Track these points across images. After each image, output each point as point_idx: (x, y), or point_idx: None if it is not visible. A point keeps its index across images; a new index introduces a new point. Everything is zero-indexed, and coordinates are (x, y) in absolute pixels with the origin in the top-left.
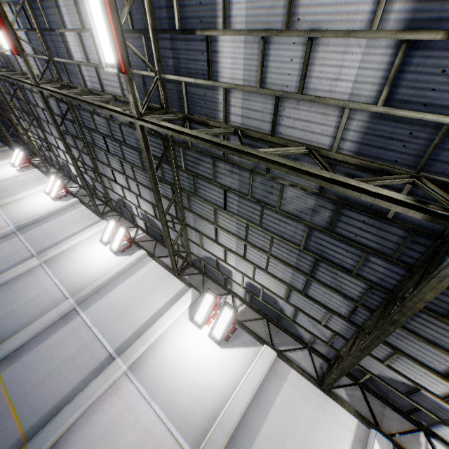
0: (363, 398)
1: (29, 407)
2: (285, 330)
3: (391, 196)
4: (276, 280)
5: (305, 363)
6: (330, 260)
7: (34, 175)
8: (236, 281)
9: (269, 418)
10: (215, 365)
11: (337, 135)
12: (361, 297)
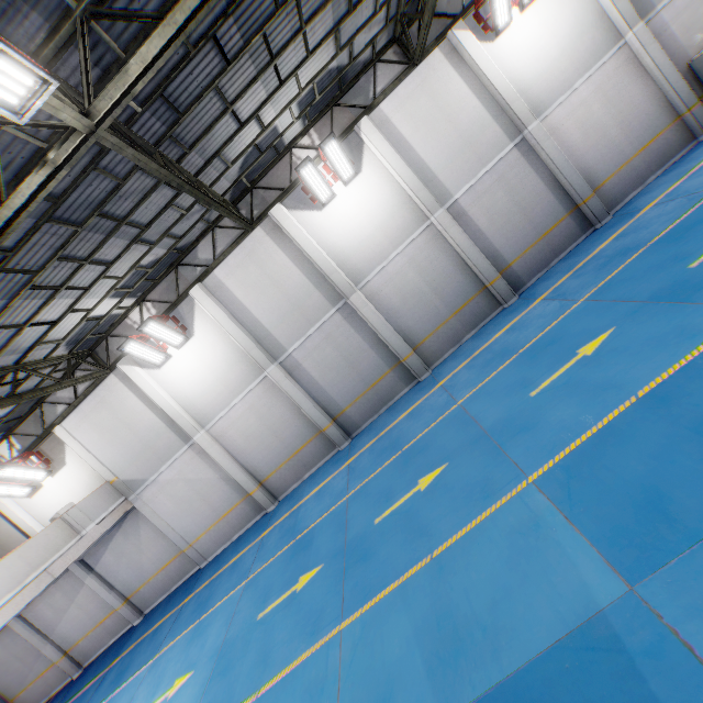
0: None
1: (548, 219)
2: None
3: None
4: None
5: None
6: None
7: (84, 422)
8: None
9: None
10: (556, 9)
11: None
12: None
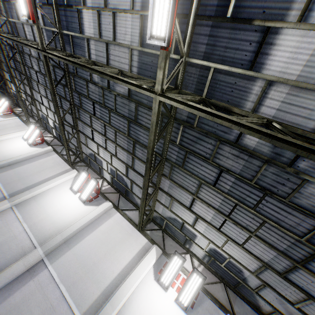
0: None
1: None
2: (242, 296)
3: None
4: (249, 256)
5: None
6: None
7: (15, 121)
8: (197, 244)
9: None
10: None
11: None
12: None
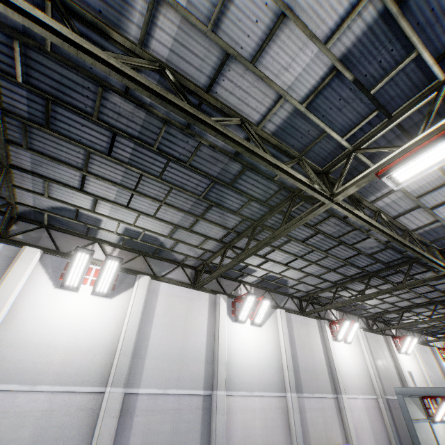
0: (313, 308)
1: None
2: (278, 292)
3: (441, 265)
4: (300, 273)
5: (292, 306)
6: (353, 264)
7: None
8: (254, 275)
9: (297, 346)
10: (265, 340)
11: (423, 228)
12: (353, 275)
